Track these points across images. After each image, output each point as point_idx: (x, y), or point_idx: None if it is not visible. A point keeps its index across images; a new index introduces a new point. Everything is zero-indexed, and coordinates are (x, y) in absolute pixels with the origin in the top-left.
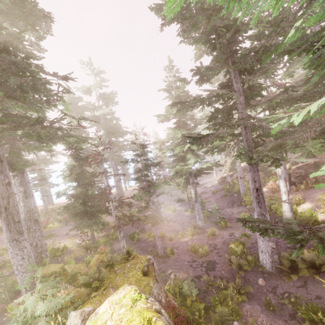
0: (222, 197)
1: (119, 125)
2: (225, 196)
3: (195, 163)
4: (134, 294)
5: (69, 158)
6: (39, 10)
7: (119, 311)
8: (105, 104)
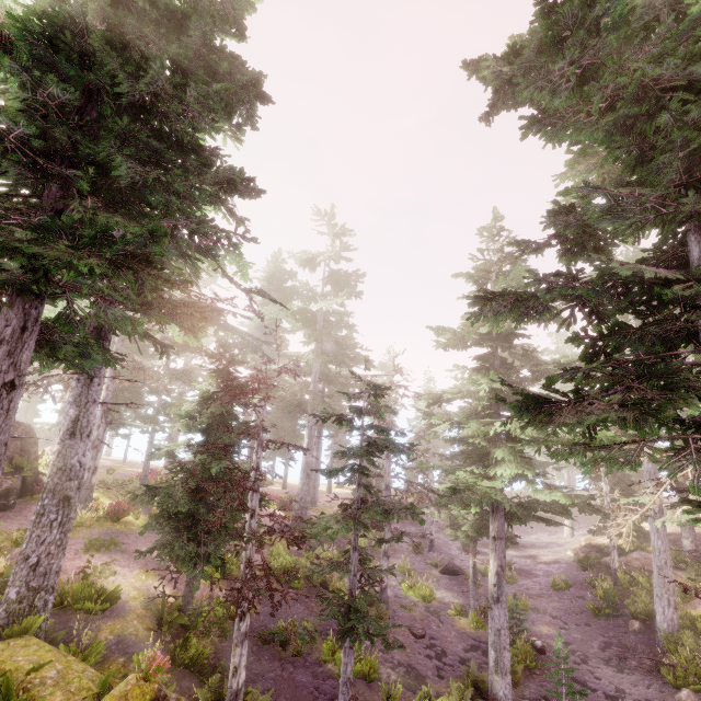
0: (584, 613)
1: (351, 340)
2: (597, 615)
3: (514, 480)
4: None
5: (210, 375)
6: (242, 75)
7: None
8: (334, 291)
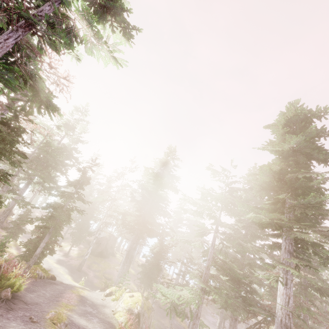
0: None
1: None
2: None
3: None
4: (140, 295)
5: (158, 240)
6: (176, 189)
7: (136, 294)
8: None
